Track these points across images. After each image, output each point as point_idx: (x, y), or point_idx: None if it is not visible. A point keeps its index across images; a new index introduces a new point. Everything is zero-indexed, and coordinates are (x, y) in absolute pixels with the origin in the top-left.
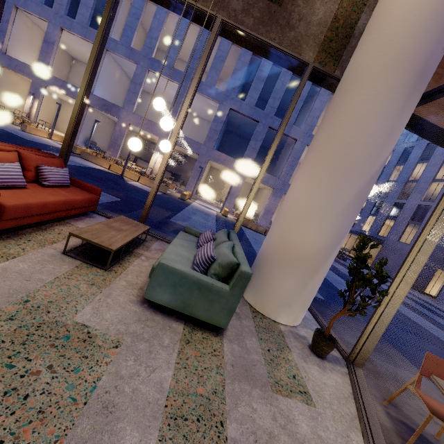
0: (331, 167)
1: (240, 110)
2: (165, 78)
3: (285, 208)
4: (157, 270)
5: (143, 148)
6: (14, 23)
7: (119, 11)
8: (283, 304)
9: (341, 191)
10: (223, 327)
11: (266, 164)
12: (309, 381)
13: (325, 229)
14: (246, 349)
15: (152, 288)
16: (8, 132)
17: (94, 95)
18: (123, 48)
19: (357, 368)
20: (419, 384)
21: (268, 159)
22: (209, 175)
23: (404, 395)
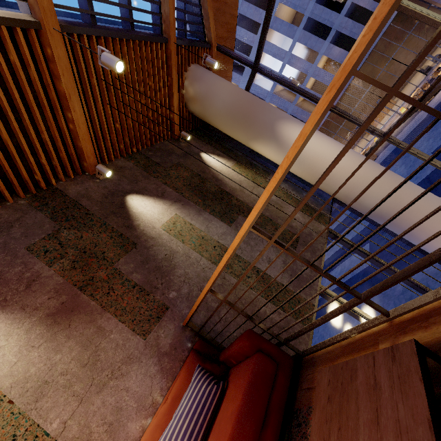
0: None
1: None
2: None
3: None
4: None
5: None
6: None
7: None
8: None
9: None
10: None
11: None
12: None
13: None
14: None
15: None
16: None
17: None
18: None
19: None
20: None
21: None
22: None
23: None
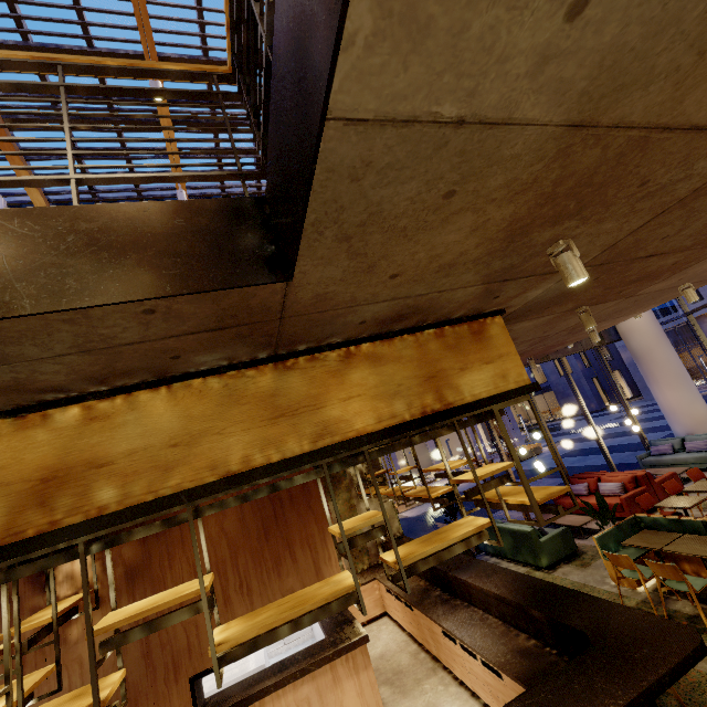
0: (679, 381)
1: None
2: None
3: (676, 408)
4: None
5: None
6: None
7: None
8: None
9: (690, 386)
10: None
11: (625, 398)
12: None
13: (701, 402)
14: None
15: None
16: None
17: None
18: None
19: None
20: None
21: (623, 396)
22: None
23: None
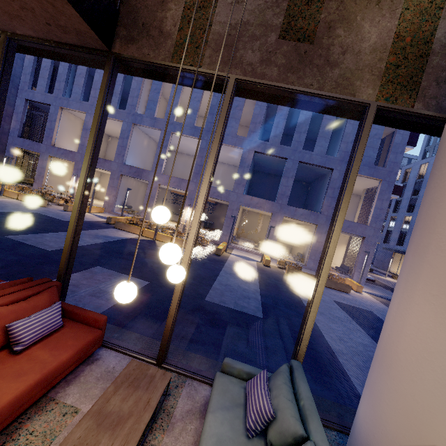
0: None
1: (265, 151)
2: (188, 137)
3: (401, 362)
4: None
5: (175, 202)
6: (60, 121)
7: (142, 90)
8: None
9: None
10: None
11: (329, 252)
12: None
13: None
14: None
15: None
16: (50, 217)
17: (126, 165)
18: (148, 120)
19: None
20: None
21: (332, 246)
22: (243, 218)
23: None
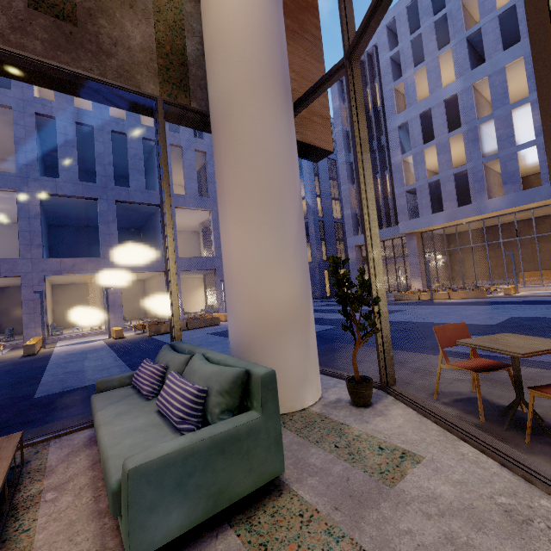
0: (262, 202)
1: (59, 192)
2: None
3: (235, 272)
4: (131, 490)
5: None
6: None
7: None
8: (300, 382)
9: (284, 223)
10: (281, 473)
11: (169, 233)
12: (392, 439)
13: (292, 271)
14: (321, 470)
15: (140, 531)
16: None
17: None
18: None
19: (394, 387)
20: (447, 358)
21: (169, 227)
22: (56, 297)
23: (430, 379)
